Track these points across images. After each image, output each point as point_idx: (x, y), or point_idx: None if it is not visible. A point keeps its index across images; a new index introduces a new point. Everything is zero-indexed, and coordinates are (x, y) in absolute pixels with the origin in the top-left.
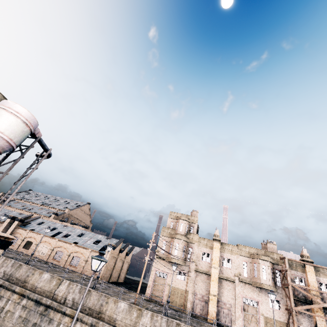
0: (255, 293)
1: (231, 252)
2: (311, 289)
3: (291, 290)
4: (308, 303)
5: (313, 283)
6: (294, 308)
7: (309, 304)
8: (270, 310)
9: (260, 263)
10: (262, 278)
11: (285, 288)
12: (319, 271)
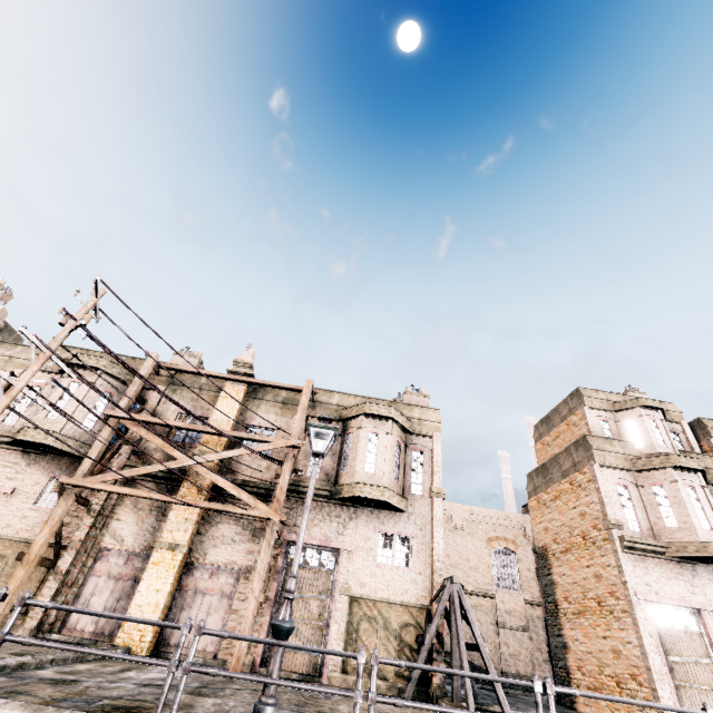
0: (9, 469)
1: (6, 363)
2: (173, 424)
3: (105, 435)
4: (177, 481)
5: (221, 424)
6: (63, 480)
7: (181, 482)
8: (26, 514)
9: (70, 377)
10: (42, 417)
11: (125, 445)
12: (261, 397)
